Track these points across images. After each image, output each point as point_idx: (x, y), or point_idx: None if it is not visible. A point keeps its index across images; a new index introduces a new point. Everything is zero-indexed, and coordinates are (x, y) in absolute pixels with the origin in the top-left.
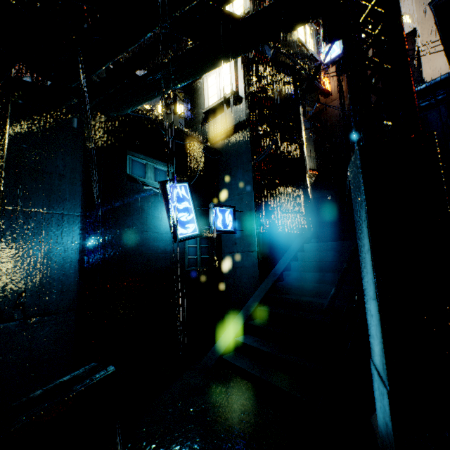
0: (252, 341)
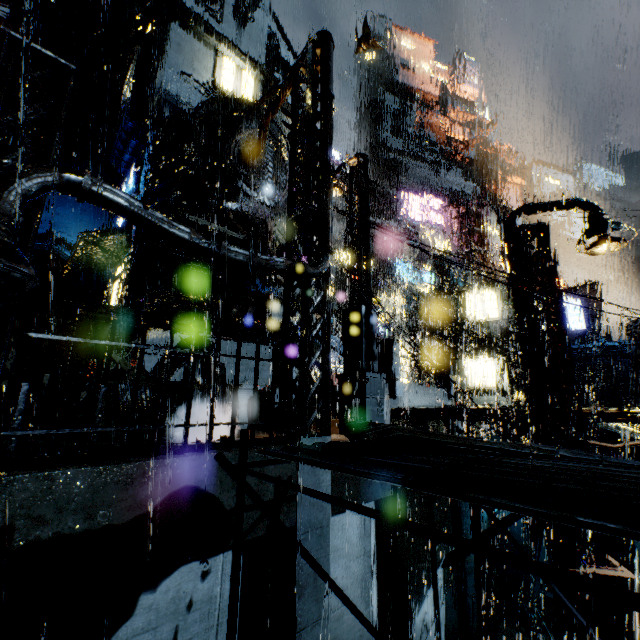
0: None
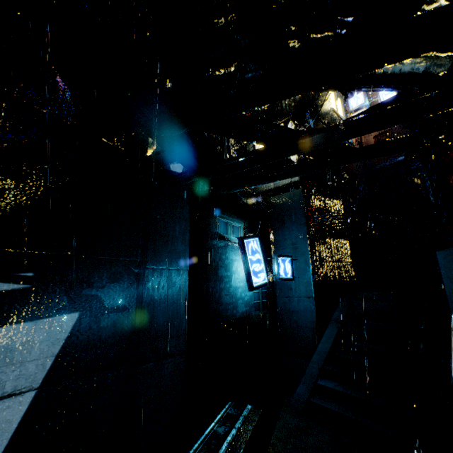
0: (334, 385)
